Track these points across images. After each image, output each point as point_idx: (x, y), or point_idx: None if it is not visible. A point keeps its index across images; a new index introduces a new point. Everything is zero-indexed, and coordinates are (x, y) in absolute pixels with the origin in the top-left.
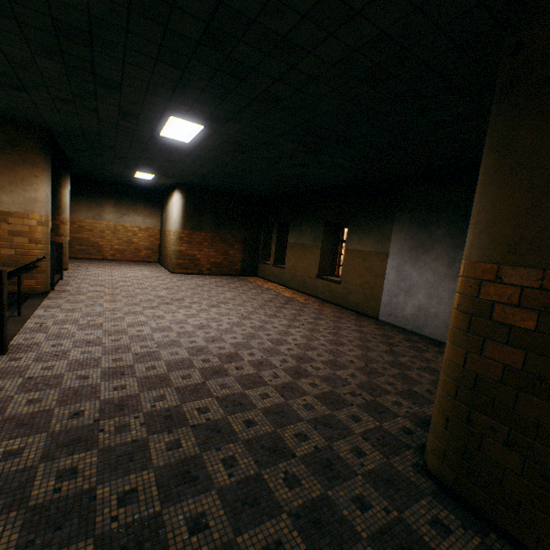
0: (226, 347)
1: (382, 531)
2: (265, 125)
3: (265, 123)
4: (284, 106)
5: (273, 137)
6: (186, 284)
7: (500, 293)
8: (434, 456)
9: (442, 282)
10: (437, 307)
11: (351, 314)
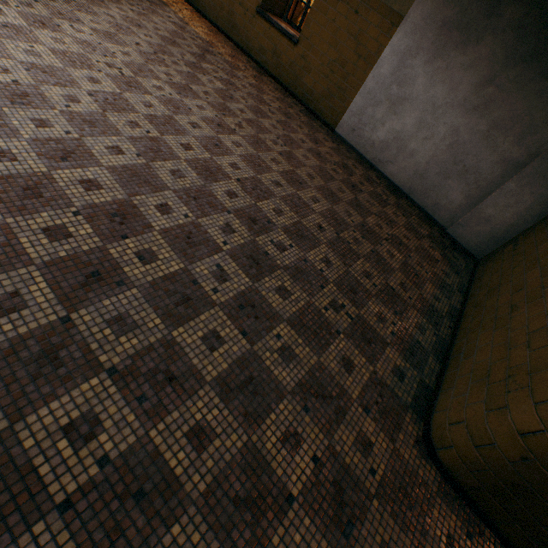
0: (103, 183)
1: None
2: None
3: None
4: None
5: None
6: None
7: None
8: (459, 459)
9: (451, 110)
10: (421, 144)
11: (300, 110)
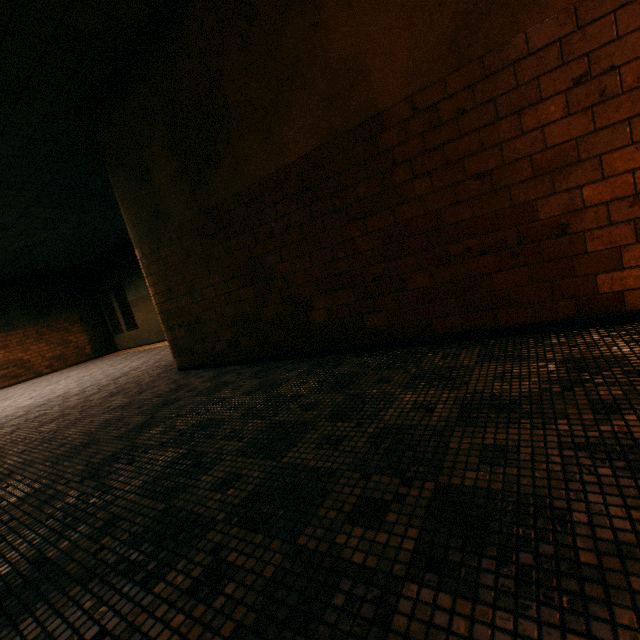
0: (57, 394)
1: (133, 393)
2: (6, 202)
3: (4, 201)
4: (7, 186)
5: (25, 209)
6: (19, 388)
7: (147, 260)
8: (174, 358)
9: None
10: None
11: None
